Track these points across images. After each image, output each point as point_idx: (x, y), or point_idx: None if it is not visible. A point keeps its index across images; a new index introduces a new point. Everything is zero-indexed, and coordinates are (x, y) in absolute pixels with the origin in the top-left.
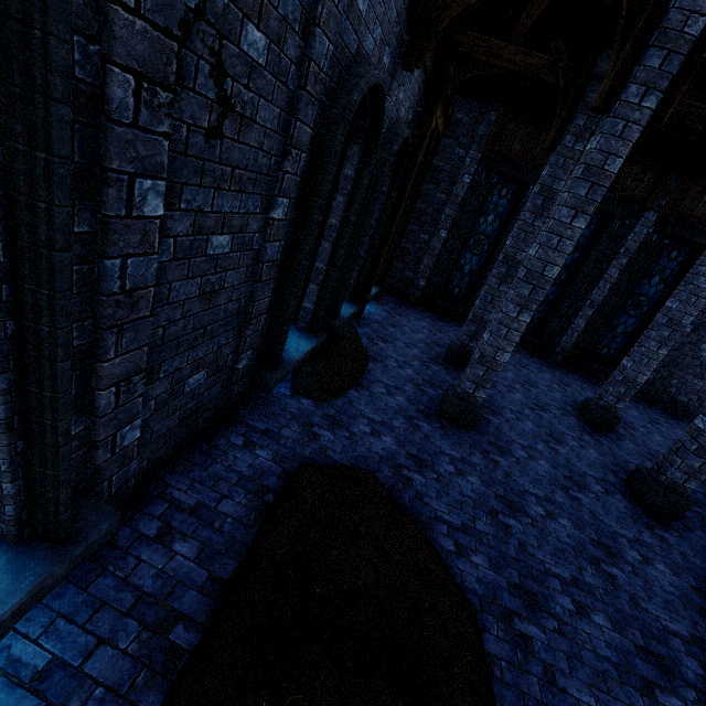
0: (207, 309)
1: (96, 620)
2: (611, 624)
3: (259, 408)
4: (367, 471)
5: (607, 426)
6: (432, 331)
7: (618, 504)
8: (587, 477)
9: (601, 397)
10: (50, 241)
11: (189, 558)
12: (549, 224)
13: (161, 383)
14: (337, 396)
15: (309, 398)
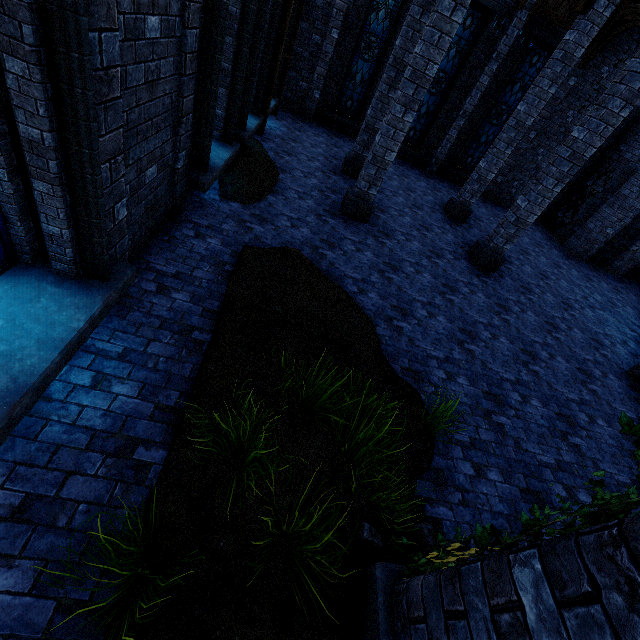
0: (151, 100)
1: (141, 332)
2: (447, 320)
3: (198, 210)
4: (294, 248)
5: (462, 218)
6: (330, 146)
7: (461, 265)
8: (444, 250)
9: (461, 195)
10: (74, 4)
11: (186, 301)
12: (433, 18)
13: (131, 170)
14: (258, 200)
15: (236, 202)
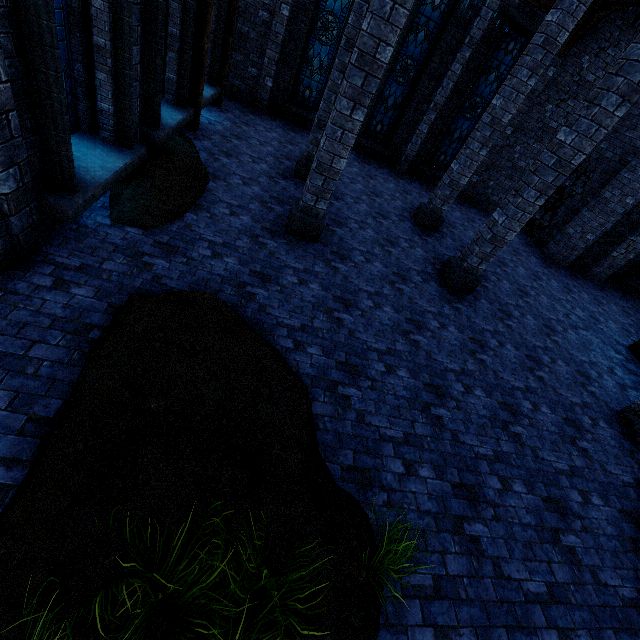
0: None
1: None
2: (410, 374)
3: (70, 243)
4: (206, 293)
5: (434, 227)
6: (283, 143)
7: (431, 289)
8: (411, 271)
9: (432, 201)
10: None
11: None
12: None
13: None
14: (170, 221)
15: (136, 226)
